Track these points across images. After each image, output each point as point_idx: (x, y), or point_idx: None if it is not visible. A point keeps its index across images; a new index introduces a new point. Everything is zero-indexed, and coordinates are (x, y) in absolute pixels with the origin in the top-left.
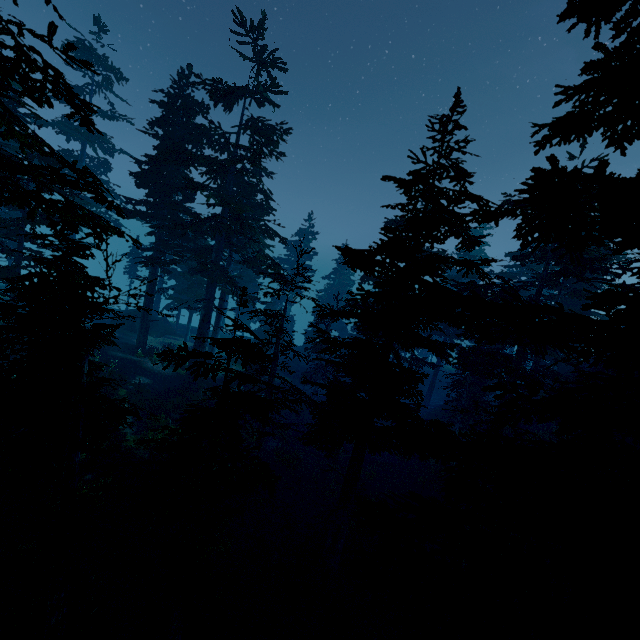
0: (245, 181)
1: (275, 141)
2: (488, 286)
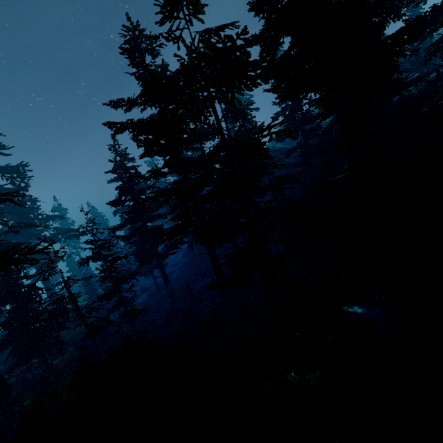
0: (14, 200)
1: (23, 173)
2: (166, 187)
